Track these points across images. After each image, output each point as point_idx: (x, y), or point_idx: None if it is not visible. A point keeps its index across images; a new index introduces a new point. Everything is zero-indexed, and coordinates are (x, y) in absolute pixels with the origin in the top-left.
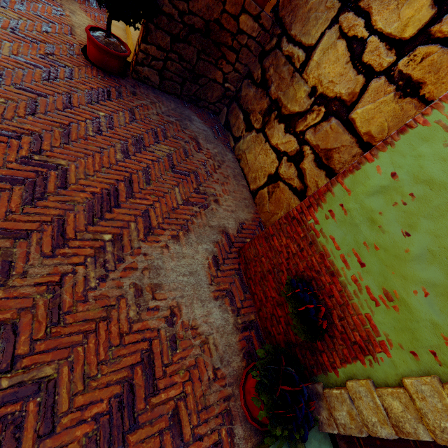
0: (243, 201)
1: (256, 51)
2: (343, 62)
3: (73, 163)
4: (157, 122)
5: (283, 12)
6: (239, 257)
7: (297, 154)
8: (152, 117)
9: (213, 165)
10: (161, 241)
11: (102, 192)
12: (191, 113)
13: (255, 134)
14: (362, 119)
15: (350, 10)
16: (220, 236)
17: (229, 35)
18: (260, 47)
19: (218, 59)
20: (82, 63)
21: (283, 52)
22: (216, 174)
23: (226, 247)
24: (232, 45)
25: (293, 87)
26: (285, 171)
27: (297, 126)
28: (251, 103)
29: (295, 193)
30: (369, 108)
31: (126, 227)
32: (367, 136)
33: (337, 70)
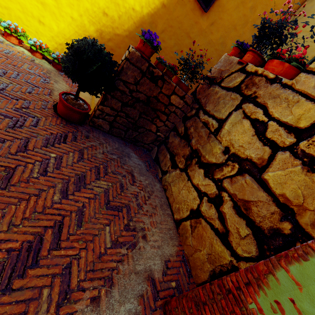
0: (168, 232)
1: (180, 115)
2: (249, 134)
3: (1, 211)
4: (101, 160)
5: (199, 96)
6: (165, 314)
7: (217, 197)
8: (98, 156)
9: (143, 196)
10: (76, 312)
11: (22, 246)
12: (130, 150)
13: (179, 171)
14: (275, 181)
15: (250, 102)
16: (145, 285)
17: (163, 105)
18: (183, 113)
19: (154, 118)
20: (51, 114)
21: (200, 119)
22: (146, 205)
23: (151, 301)
24: (164, 111)
25: (210, 143)
26: (206, 210)
27: (214, 173)
28: (176, 148)
29: (216, 234)
30: (280, 173)
31: (35, 298)
32: (283, 198)
33: (245, 139)
